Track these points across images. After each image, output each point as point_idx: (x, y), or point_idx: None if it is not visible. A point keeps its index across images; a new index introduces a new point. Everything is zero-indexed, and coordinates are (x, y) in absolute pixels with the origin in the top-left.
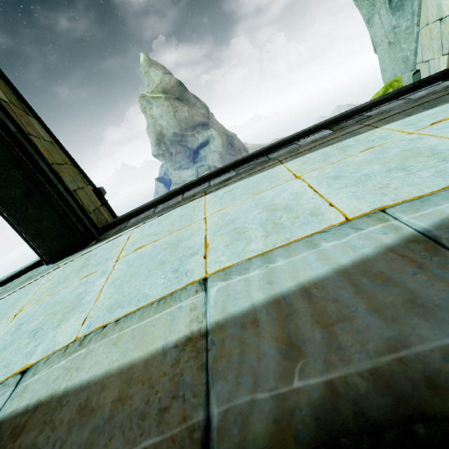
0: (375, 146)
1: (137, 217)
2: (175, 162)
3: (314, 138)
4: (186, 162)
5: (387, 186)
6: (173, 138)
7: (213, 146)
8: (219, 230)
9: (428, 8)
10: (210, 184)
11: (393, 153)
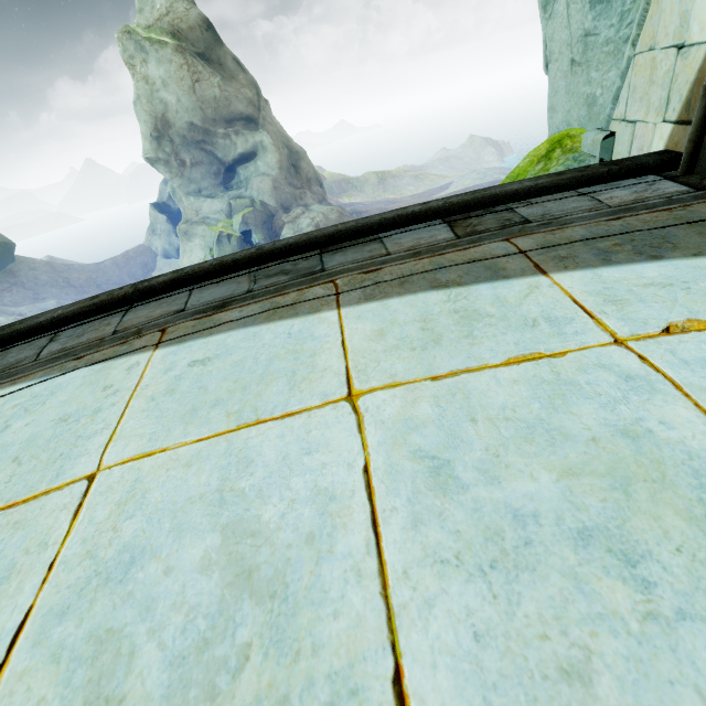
0: (541, 358)
1: (2, 354)
2: (189, 180)
3: (418, 242)
4: (210, 184)
5: (588, 681)
6: (188, 133)
7: (263, 165)
8: (69, 608)
9: (662, 15)
10: (189, 302)
11: (587, 423)
